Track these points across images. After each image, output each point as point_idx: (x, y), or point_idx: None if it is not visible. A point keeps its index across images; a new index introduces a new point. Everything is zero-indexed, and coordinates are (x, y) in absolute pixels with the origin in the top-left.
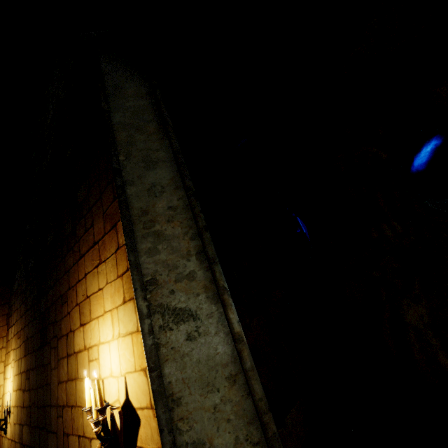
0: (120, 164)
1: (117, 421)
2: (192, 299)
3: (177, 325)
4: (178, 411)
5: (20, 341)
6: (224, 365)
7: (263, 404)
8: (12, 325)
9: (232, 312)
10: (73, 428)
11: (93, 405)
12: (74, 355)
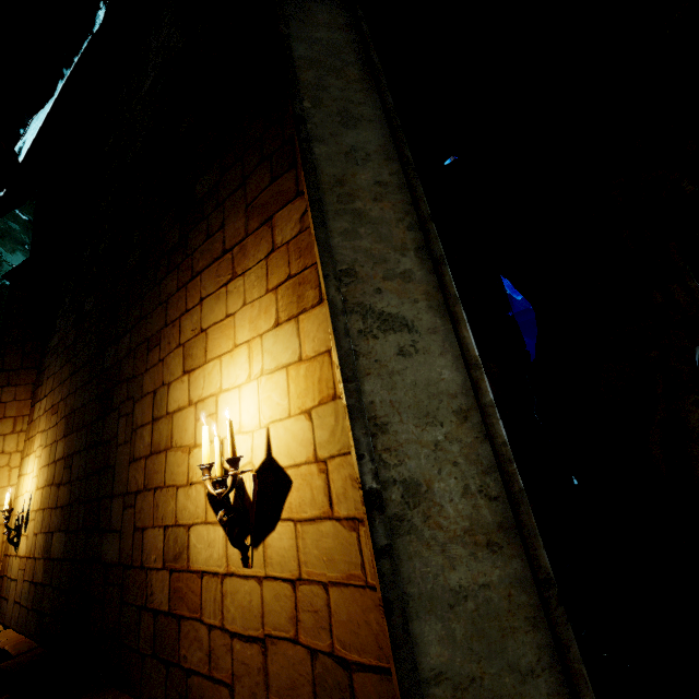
0: (304, 111)
1: (249, 487)
2: (407, 305)
3: (384, 334)
4: (383, 440)
5: (57, 417)
6: (451, 396)
7: (508, 451)
8: (43, 398)
9: (468, 330)
10: (156, 517)
11: (217, 458)
12: (167, 417)
